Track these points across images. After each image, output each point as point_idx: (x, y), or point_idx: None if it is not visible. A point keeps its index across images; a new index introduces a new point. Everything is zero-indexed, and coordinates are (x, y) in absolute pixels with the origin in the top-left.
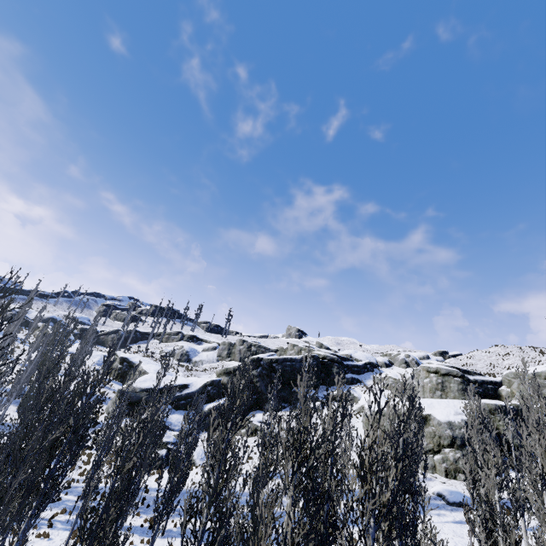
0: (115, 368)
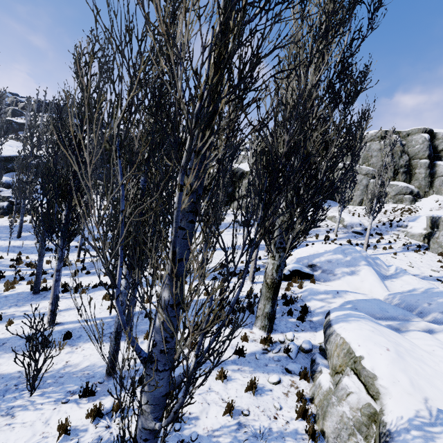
0: None
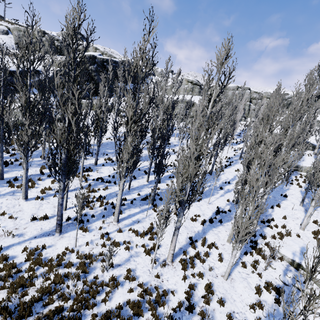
0: None
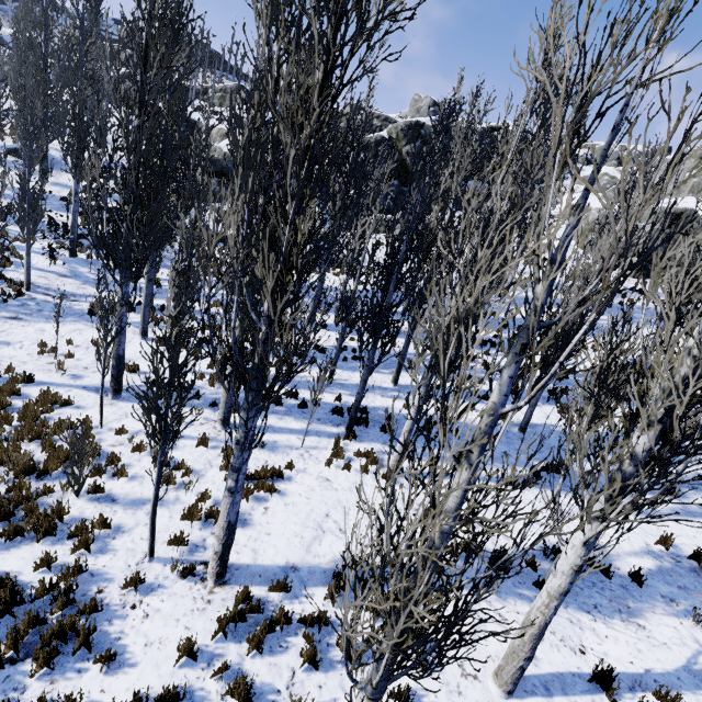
0: None
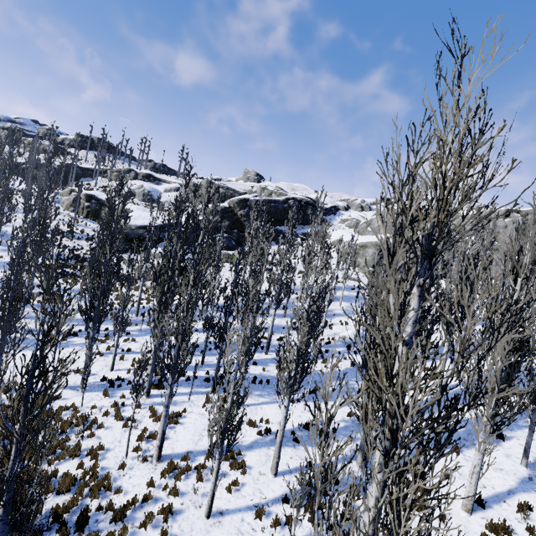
0: (82, 207)
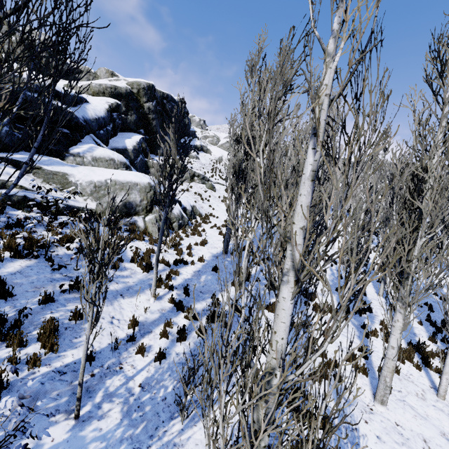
0: None
